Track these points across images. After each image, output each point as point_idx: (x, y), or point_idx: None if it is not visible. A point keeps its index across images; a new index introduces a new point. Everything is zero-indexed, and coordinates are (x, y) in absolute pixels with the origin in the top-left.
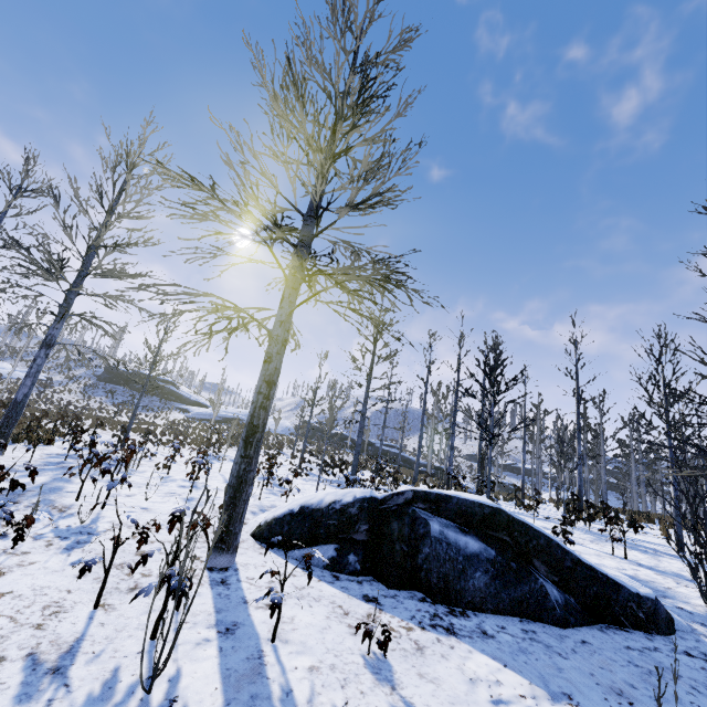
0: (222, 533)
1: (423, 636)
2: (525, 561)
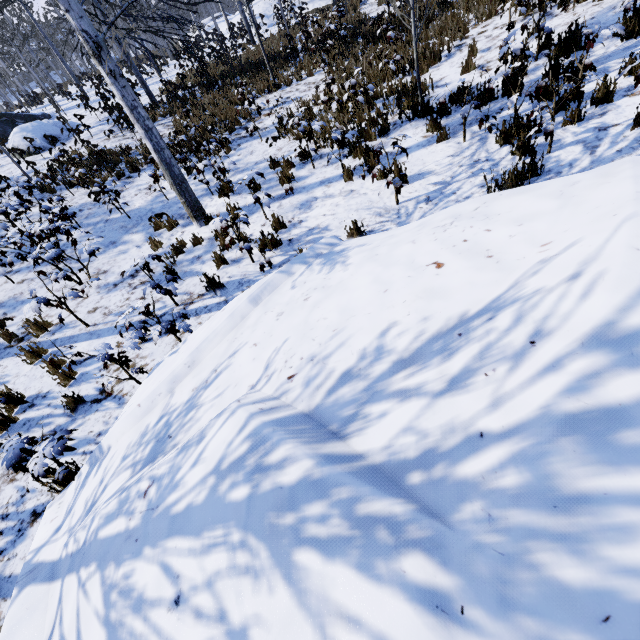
0: None
1: None
2: (15, 122)
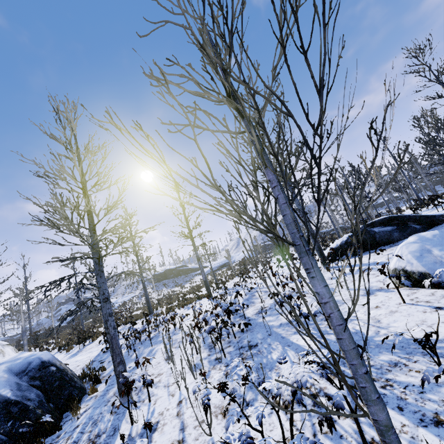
0: (324, 261)
1: (391, 248)
2: (405, 224)
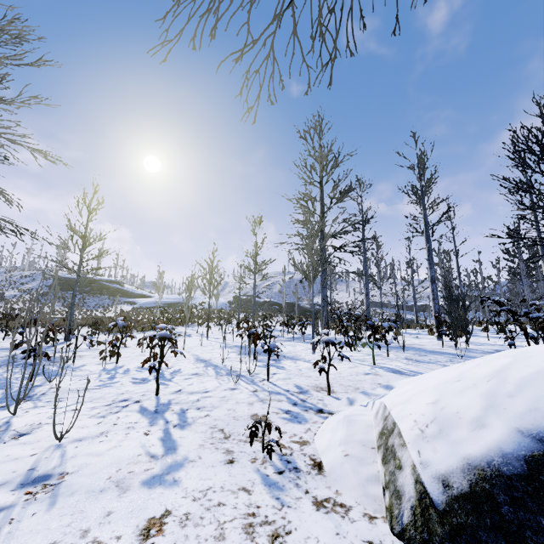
0: None
1: None
2: None
